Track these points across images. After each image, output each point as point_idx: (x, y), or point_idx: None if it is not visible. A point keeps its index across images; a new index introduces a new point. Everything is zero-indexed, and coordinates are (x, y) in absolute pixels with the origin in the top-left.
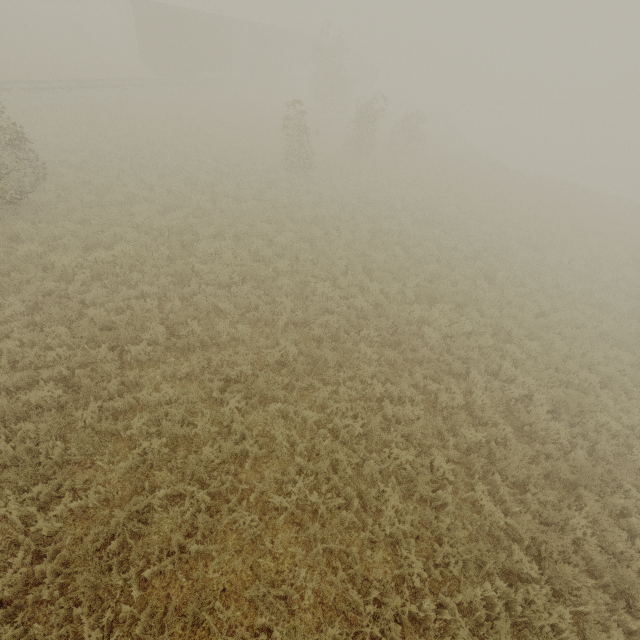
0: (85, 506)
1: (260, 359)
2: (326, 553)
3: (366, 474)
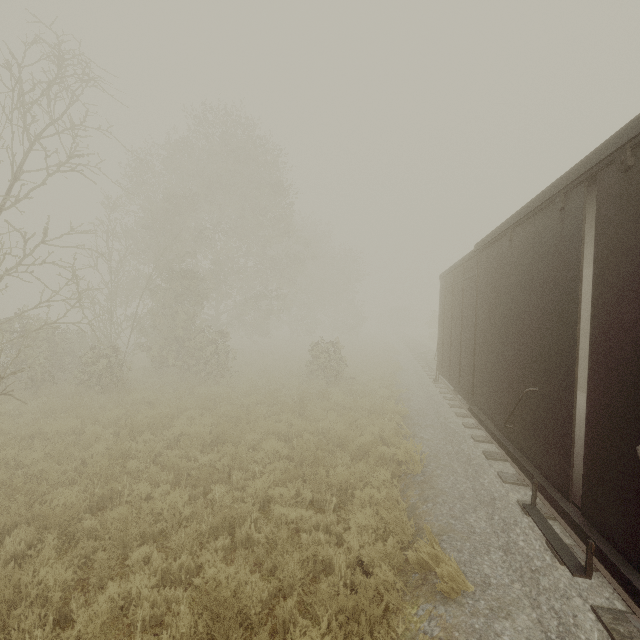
0: None
1: None
2: None
3: None
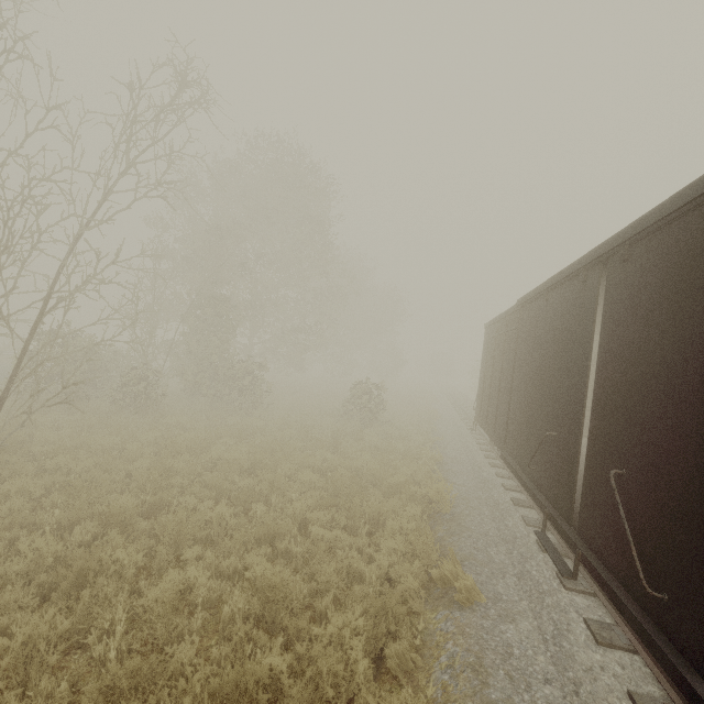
0: None
1: None
2: None
3: None
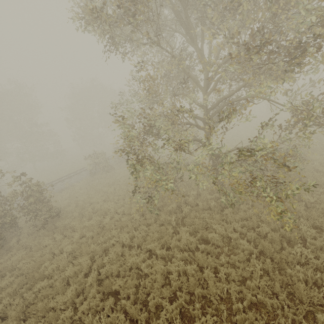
0: None
1: None
2: None
3: None
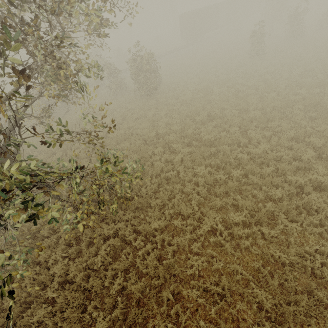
0: (191, 152)
1: (242, 122)
2: (275, 169)
3: (295, 148)
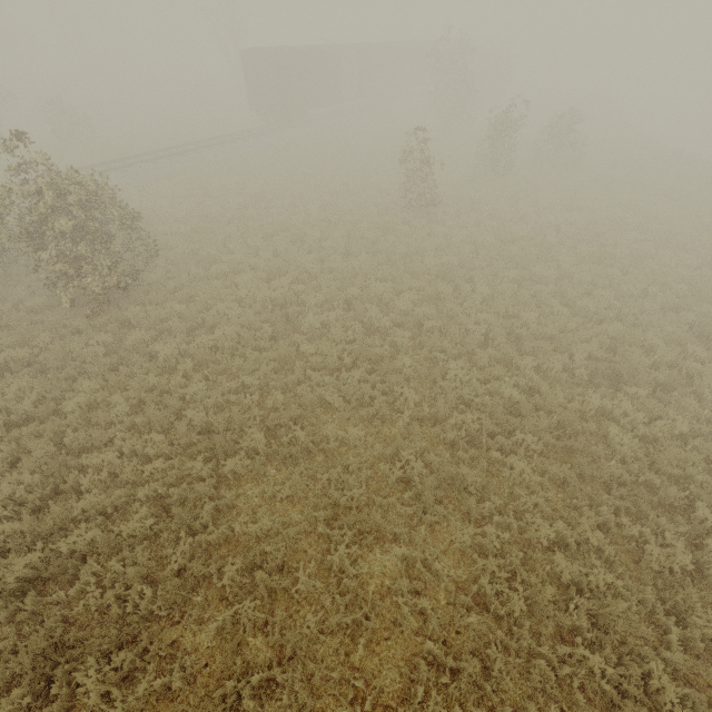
0: (170, 681)
1: (376, 473)
2: None
3: (535, 684)
